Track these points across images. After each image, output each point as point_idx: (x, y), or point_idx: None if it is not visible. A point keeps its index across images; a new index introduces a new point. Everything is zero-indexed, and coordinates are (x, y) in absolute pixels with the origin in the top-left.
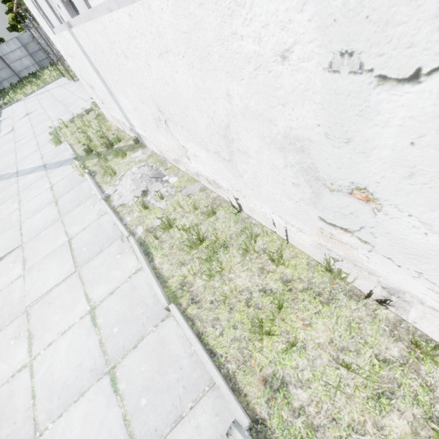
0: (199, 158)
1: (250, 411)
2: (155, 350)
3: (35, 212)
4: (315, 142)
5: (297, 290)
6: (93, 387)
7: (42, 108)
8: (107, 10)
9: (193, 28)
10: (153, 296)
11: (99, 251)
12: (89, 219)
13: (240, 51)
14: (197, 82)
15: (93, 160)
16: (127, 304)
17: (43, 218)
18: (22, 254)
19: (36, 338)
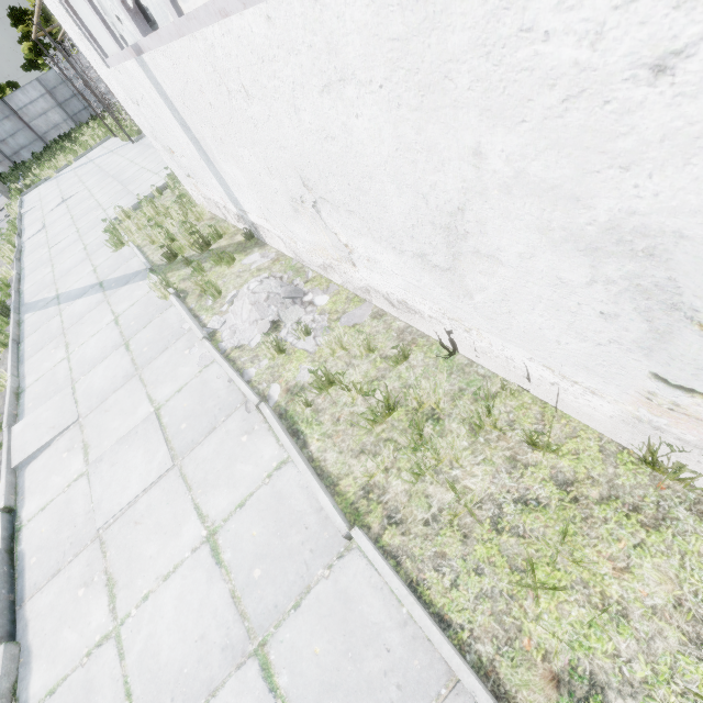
0: (378, 263)
1: None
2: (334, 612)
3: (94, 364)
4: (693, 239)
5: (589, 500)
6: (231, 680)
7: (85, 189)
8: (218, 15)
9: (418, 28)
10: (316, 511)
11: (209, 429)
12: (185, 374)
13: (533, 66)
14: (404, 133)
15: (180, 272)
16: (272, 526)
17: (108, 373)
18: (80, 437)
19: (121, 586)
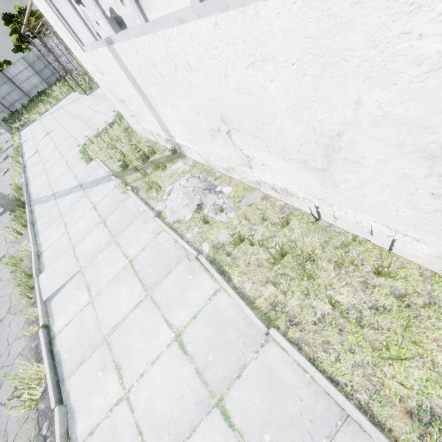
0: (270, 167)
1: None
2: (263, 379)
3: (85, 235)
4: None
5: (417, 306)
6: (204, 421)
7: (60, 125)
8: (176, 22)
9: (327, 31)
10: (243, 319)
11: (166, 272)
12: (145, 239)
13: (407, 53)
14: (305, 90)
15: (131, 176)
16: (216, 329)
17: (95, 240)
18: (83, 280)
19: (125, 369)
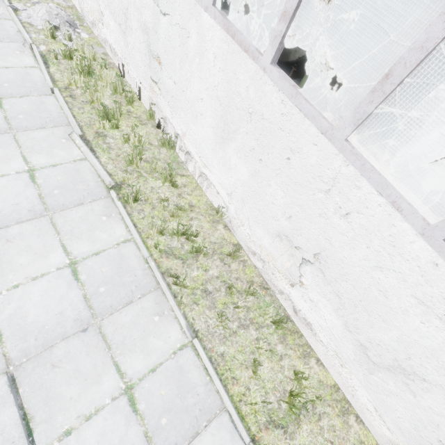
0: (110, 26)
1: (84, 137)
2: (36, 103)
3: None
4: (151, 30)
5: (132, 116)
6: None
7: None
8: None
9: None
10: (42, 83)
11: None
12: None
13: None
14: None
15: None
16: (20, 78)
17: None
18: None
19: None
